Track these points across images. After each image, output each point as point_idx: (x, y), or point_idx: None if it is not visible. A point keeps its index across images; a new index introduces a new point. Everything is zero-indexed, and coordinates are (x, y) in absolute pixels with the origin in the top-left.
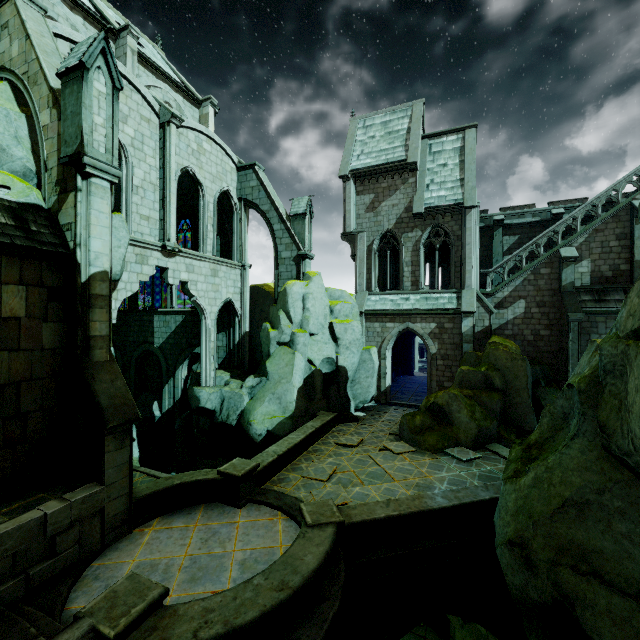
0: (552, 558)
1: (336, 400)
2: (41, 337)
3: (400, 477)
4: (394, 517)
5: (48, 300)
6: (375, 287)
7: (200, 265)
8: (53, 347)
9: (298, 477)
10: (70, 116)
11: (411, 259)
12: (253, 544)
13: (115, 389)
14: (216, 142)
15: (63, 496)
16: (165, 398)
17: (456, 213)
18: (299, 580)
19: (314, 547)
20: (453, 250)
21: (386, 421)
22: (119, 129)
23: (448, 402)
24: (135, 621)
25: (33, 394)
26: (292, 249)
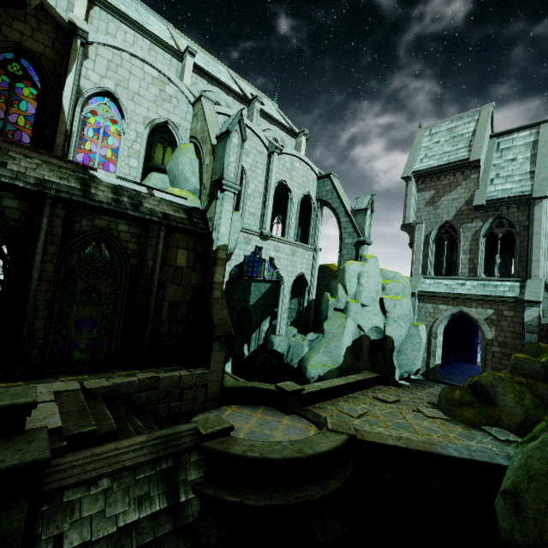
0: (541, 509)
1: (381, 365)
2: (191, 279)
3: (424, 432)
4: (401, 448)
5: (196, 259)
6: (430, 272)
7: (284, 247)
8: (195, 286)
9: (334, 409)
10: (219, 159)
11: (469, 247)
12: (290, 436)
13: (222, 315)
14: (304, 161)
15: (189, 370)
16: (252, 342)
17: (523, 204)
18: (312, 452)
19: (328, 441)
20: (518, 240)
21: (428, 393)
22: (244, 160)
23: (492, 383)
24: (215, 433)
25: (183, 310)
26: (353, 236)
